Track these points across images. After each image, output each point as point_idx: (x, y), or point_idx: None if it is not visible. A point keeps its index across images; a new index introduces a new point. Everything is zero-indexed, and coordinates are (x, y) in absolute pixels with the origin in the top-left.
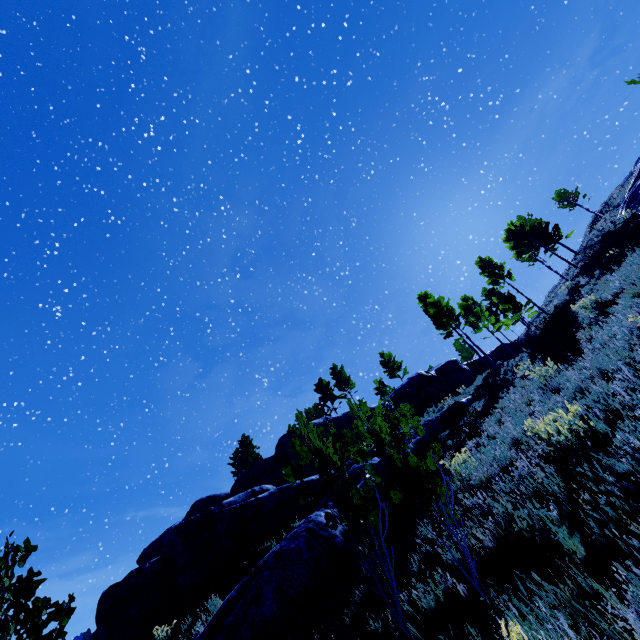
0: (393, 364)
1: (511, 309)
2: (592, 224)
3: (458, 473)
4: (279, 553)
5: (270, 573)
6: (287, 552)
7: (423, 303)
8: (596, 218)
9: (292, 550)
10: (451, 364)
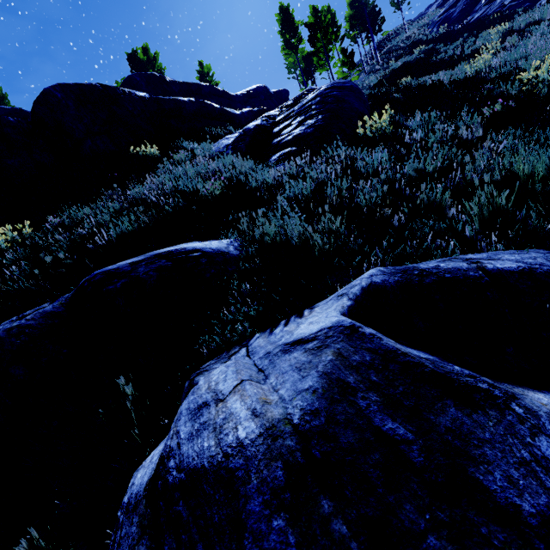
0: (211, 80)
1: (347, 65)
2: (379, 44)
3: (484, 65)
4: (337, 87)
5: (341, 93)
6: (347, 87)
7: (284, 16)
8: (384, 41)
9: (352, 86)
10: (286, 93)
